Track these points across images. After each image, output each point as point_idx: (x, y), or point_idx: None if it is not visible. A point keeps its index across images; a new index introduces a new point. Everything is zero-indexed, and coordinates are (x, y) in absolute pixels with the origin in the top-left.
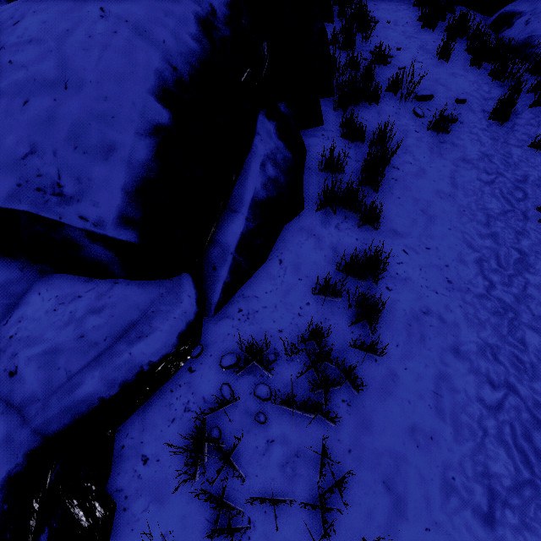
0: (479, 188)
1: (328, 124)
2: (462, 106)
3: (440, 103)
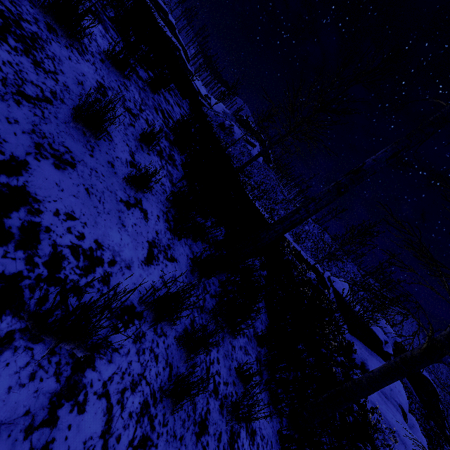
0: None
1: None
2: None
3: None
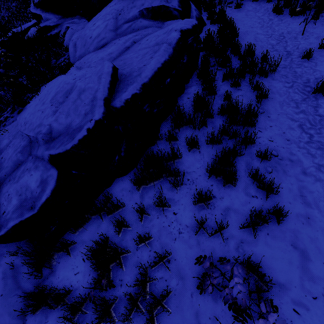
0: (254, 14)
1: (203, 14)
2: (243, 1)
3: (236, 3)
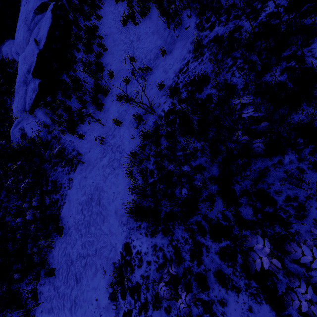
0: None
1: None
2: None
3: None
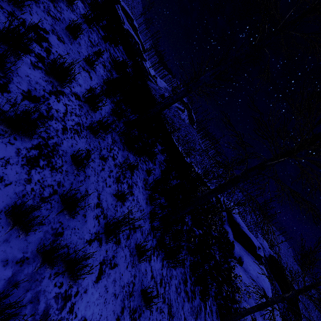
0: None
1: None
2: None
3: None
